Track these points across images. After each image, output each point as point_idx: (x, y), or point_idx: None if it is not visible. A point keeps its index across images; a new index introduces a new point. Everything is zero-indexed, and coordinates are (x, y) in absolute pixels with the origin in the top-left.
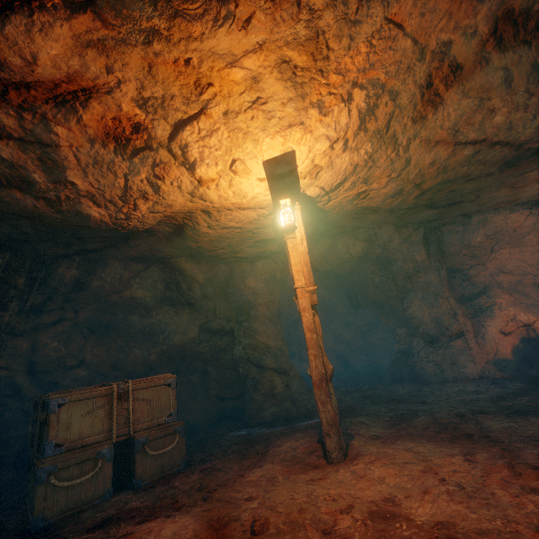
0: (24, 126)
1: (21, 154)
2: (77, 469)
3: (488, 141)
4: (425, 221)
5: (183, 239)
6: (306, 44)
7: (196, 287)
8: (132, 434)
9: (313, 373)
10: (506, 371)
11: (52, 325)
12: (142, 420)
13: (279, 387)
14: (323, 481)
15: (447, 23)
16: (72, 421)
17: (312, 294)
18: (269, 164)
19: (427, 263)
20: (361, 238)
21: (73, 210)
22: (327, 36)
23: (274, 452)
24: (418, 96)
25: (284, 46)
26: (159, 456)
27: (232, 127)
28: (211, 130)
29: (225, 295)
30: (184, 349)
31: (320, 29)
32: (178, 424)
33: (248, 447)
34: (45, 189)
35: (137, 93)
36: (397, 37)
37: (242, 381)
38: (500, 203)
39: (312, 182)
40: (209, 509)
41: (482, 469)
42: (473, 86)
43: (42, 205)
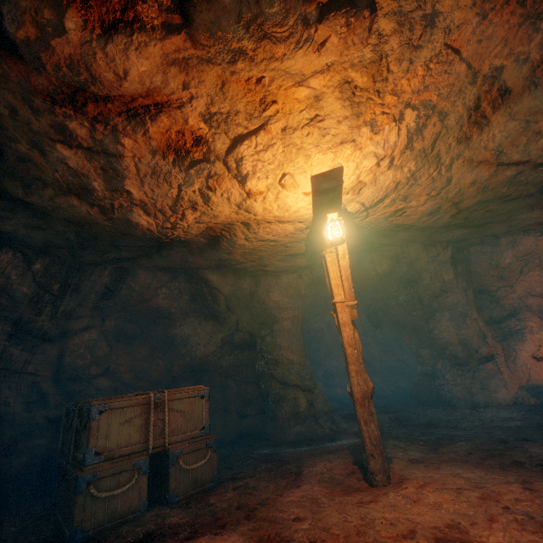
0: (95, 137)
1: (86, 163)
2: (114, 480)
3: (531, 163)
4: (453, 241)
5: (215, 251)
6: (369, 66)
7: (221, 299)
8: (167, 446)
9: (355, 390)
10: (541, 398)
11: (80, 332)
12: (176, 432)
13: (303, 405)
14: (375, 504)
15: (502, 49)
16: (111, 429)
17: (352, 309)
18: (316, 179)
19: (454, 283)
20: (388, 256)
21: (124, 218)
22: (389, 59)
23: (309, 473)
24: (465, 117)
25: (349, 68)
26: (192, 471)
27: (287, 142)
28: (268, 144)
29: (248, 308)
30: (205, 362)
31: (384, 52)
32: (210, 438)
33: (279, 466)
34: (102, 197)
35: (205, 109)
36: (453, 61)
37: (264, 397)
38: (531, 225)
39: (354, 198)
40: (255, 529)
41: None
42: (521, 109)
43: (96, 212)
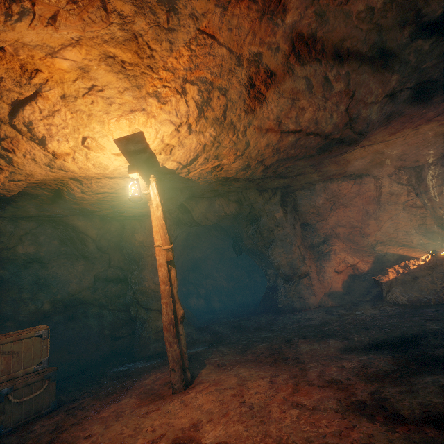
0: None
1: None
2: None
3: (303, 132)
4: (282, 187)
5: (65, 201)
6: (126, 43)
7: (90, 242)
8: None
9: (164, 319)
10: (336, 301)
11: None
12: (7, 372)
13: (162, 325)
14: (155, 412)
15: (253, 38)
16: None
17: (168, 252)
18: (120, 142)
19: (284, 219)
20: (233, 200)
21: None
22: (146, 39)
23: (138, 386)
24: (245, 93)
25: (103, 44)
26: (25, 403)
27: (73, 109)
28: (52, 110)
29: (119, 247)
30: (79, 297)
31: (136, 32)
32: (48, 371)
33: (120, 382)
34: None
35: None
36: (213, 45)
37: (134, 321)
38: (334, 175)
39: (169, 157)
40: None
41: (275, 389)
42: (286, 89)
43: None
